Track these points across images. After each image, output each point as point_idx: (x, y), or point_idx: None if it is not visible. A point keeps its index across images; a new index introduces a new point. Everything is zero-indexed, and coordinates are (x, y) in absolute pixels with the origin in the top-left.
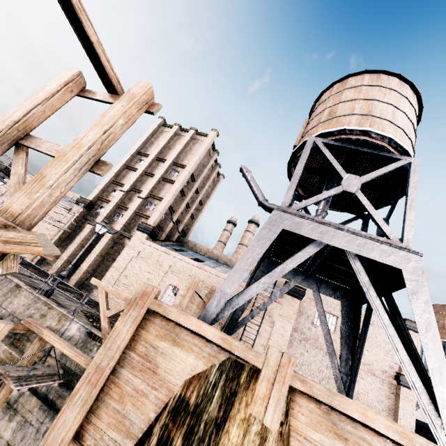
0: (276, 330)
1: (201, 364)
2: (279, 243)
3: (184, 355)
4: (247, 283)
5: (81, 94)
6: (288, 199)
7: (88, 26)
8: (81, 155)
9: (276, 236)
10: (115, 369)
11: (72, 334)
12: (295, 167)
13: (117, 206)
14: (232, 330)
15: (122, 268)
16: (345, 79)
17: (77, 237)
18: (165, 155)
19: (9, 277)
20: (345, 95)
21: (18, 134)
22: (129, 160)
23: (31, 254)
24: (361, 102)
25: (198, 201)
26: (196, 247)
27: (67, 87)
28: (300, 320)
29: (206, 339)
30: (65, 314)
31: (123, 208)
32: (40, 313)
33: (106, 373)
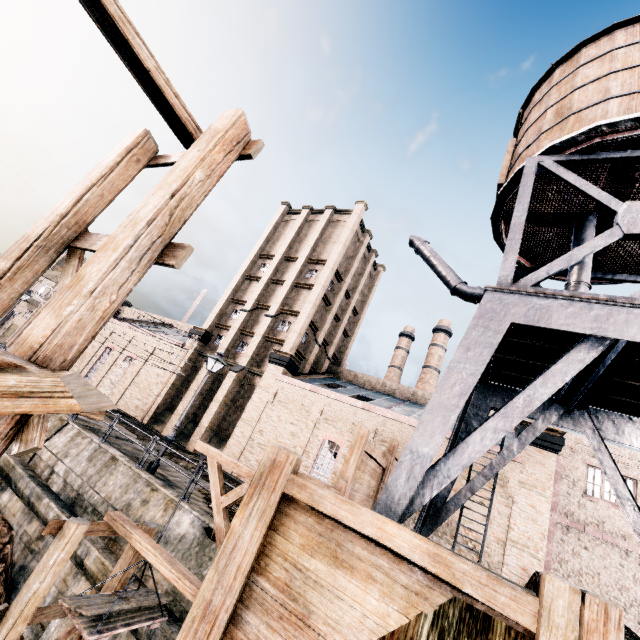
0: (519, 512)
1: (395, 610)
2: (503, 353)
3: (357, 588)
4: (454, 431)
5: (152, 162)
6: (509, 270)
7: (139, 46)
8: (138, 235)
9: (500, 338)
10: (236, 612)
11: (184, 532)
12: (507, 220)
13: (240, 333)
14: (439, 517)
15: (255, 420)
16: (574, 54)
17: (194, 382)
18: (296, 252)
19: (103, 445)
20: (581, 75)
21: (69, 233)
22: (250, 268)
23: (141, 411)
24: (620, 76)
25: (350, 309)
26: (357, 378)
27: (131, 156)
28: (559, 488)
29: (397, 553)
30: (172, 499)
31: (248, 333)
32: (141, 498)
33: (220, 621)
